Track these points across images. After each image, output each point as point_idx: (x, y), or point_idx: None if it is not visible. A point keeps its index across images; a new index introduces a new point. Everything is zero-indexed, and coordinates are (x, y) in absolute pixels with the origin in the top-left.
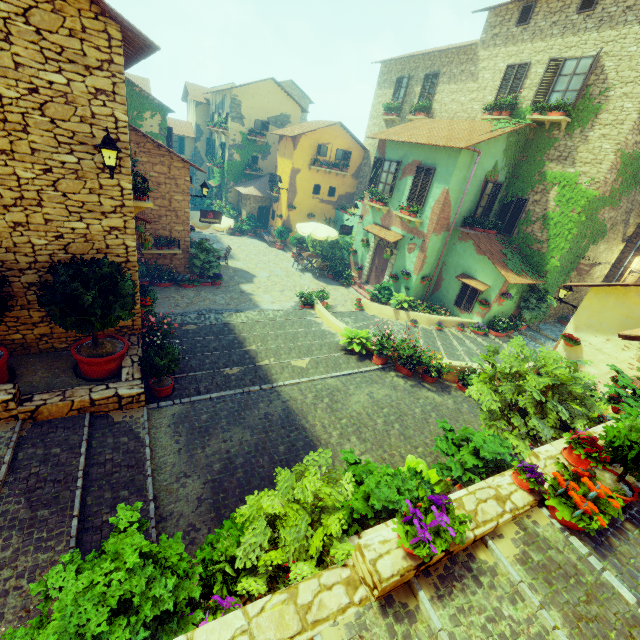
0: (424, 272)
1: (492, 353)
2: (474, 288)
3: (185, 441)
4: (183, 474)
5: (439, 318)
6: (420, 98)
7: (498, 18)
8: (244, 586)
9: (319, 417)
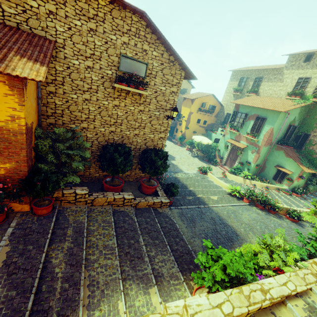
0: (257, 163)
1: (315, 202)
2: (284, 172)
3: (186, 223)
4: (192, 236)
5: (266, 184)
6: (252, 86)
7: (294, 58)
8: (266, 272)
9: (232, 222)
